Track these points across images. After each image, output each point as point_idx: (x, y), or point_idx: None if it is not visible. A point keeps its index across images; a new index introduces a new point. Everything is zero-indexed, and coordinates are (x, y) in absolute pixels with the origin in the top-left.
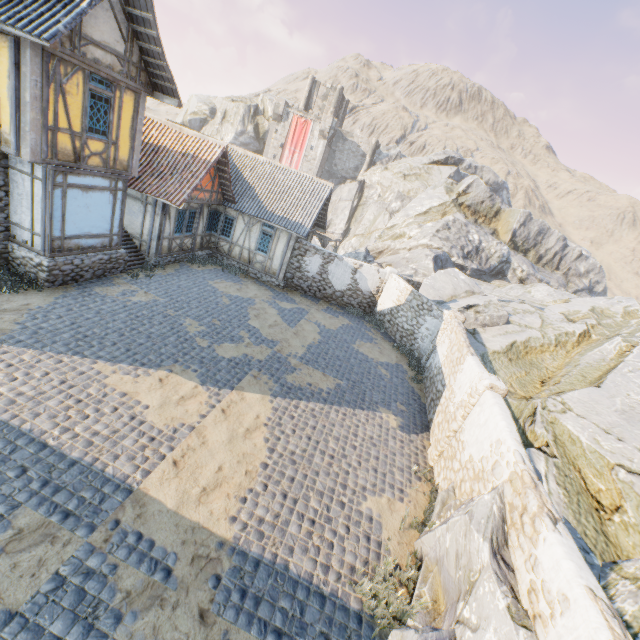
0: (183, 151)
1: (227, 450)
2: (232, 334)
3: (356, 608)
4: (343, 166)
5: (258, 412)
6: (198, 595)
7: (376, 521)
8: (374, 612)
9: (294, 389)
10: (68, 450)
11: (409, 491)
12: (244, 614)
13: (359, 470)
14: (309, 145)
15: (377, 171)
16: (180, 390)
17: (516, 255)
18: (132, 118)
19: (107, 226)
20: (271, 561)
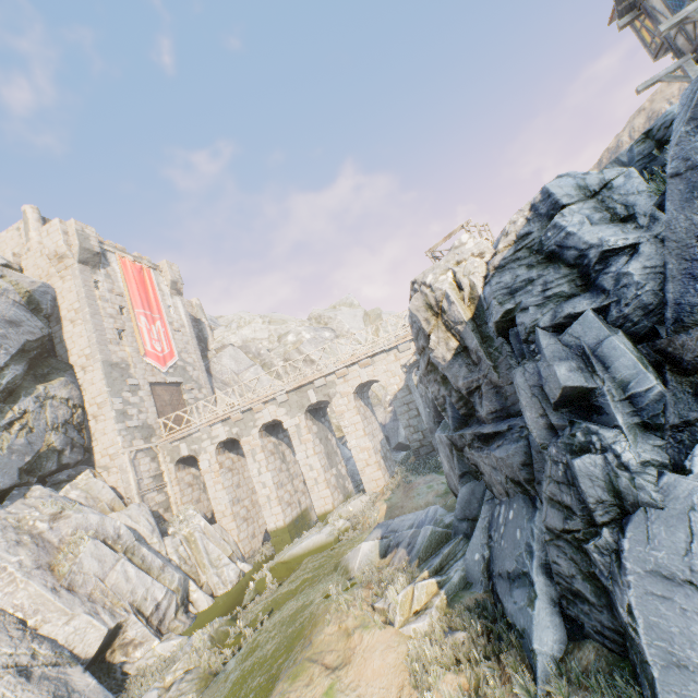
0: None
1: None
2: None
3: None
4: None
5: None
6: None
7: None
8: None
9: None
10: None
11: None
12: None
13: None
14: (165, 305)
15: (236, 329)
16: None
17: None
18: None
19: None
20: None
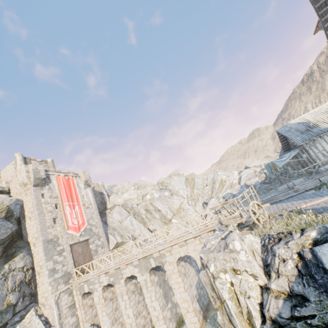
0: None
1: None
2: None
3: None
4: None
5: None
6: None
7: None
8: None
9: None
10: None
11: None
12: None
13: None
14: (81, 195)
15: (120, 195)
16: None
17: None
18: None
19: None
20: None
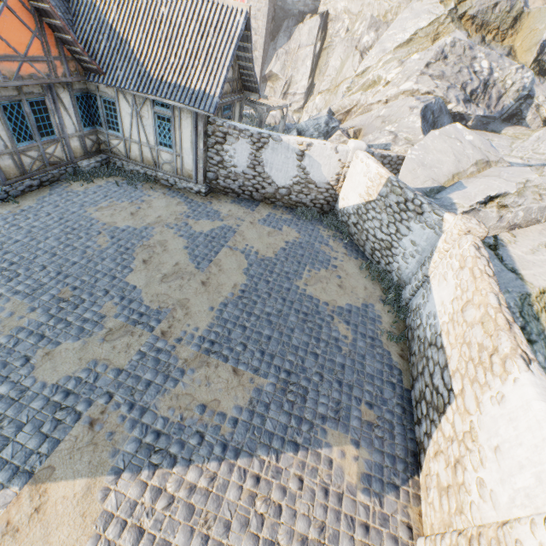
0: None
1: None
2: (85, 316)
3: None
4: None
5: None
6: None
7: None
8: None
9: (166, 435)
10: None
11: None
12: None
13: None
14: None
15: None
16: None
17: (542, 83)
18: None
19: None
20: None
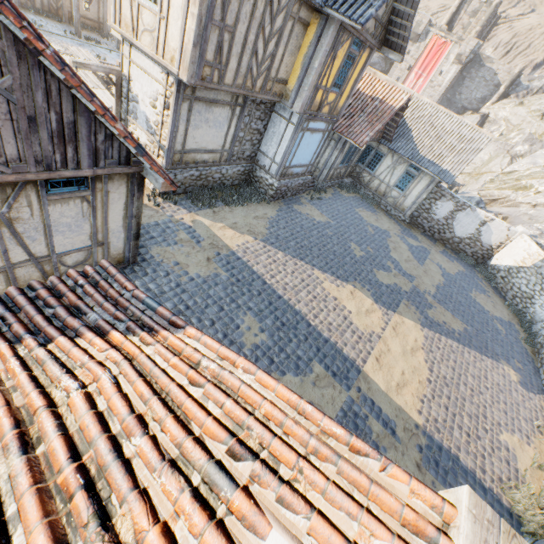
0: (372, 95)
1: (403, 360)
2: (382, 263)
3: (507, 506)
4: (468, 95)
5: (415, 336)
6: (412, 452)
7: (511, 452)
8: (524, 515)
9: (434, 324)
10: (321, 331)
11: (533, 439)
12: (440, 476)
13: (493, 408)
14: (439, 70)
15: (508, 105)
16: (364, 304)
17: None
18: (359, 71)
19: (309, 158)
20: (448, 450)
